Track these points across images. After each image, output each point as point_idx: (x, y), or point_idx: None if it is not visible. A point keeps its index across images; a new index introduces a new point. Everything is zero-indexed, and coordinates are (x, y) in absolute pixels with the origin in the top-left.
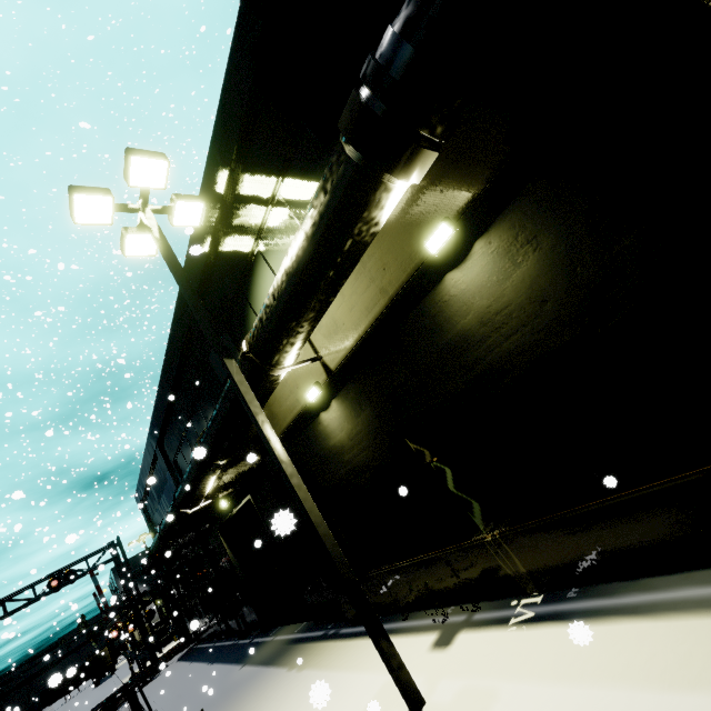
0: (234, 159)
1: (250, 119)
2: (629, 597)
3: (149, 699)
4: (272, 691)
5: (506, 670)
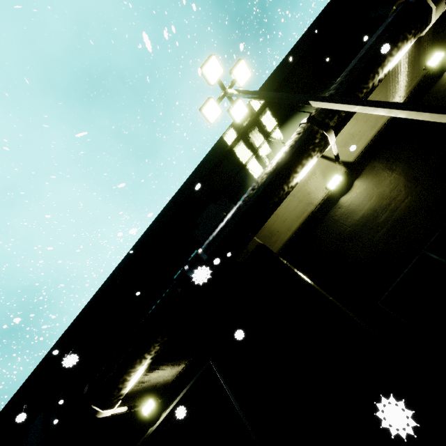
0: (264, 103)
1: (278, 89)
2: None
3: None
4: None
5: None
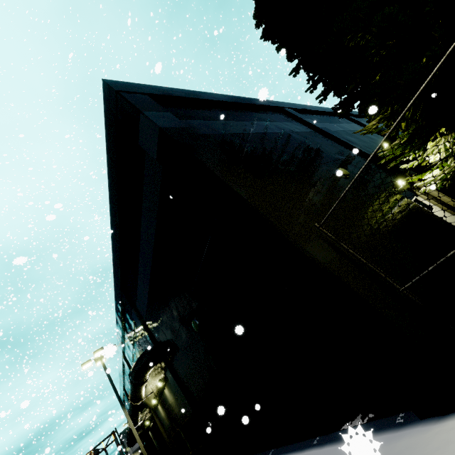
0: (122, 333)
1: (124, 327)
2: None
3: None
4: None
5: None
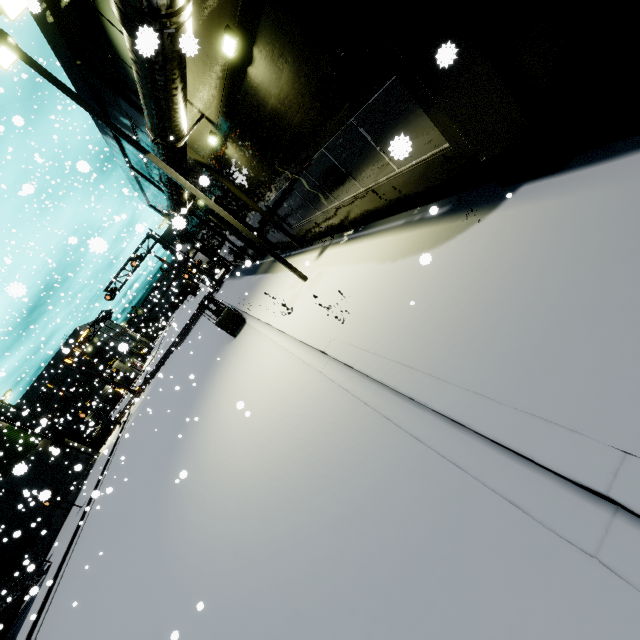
0: None
1: None
2: (371, 230)
3: (222, 296)
4: (267, 284)
5: (330, 263)
